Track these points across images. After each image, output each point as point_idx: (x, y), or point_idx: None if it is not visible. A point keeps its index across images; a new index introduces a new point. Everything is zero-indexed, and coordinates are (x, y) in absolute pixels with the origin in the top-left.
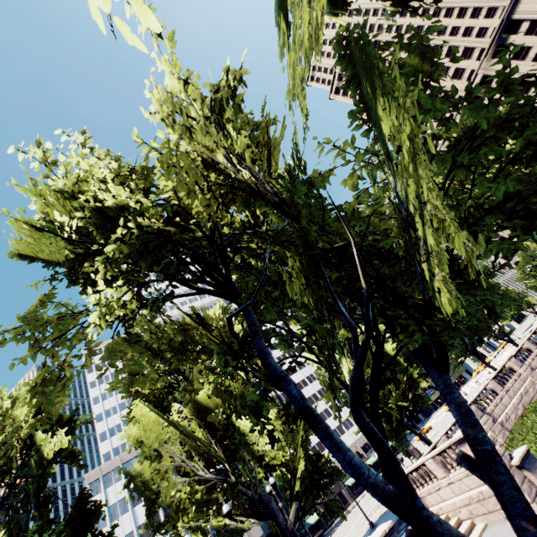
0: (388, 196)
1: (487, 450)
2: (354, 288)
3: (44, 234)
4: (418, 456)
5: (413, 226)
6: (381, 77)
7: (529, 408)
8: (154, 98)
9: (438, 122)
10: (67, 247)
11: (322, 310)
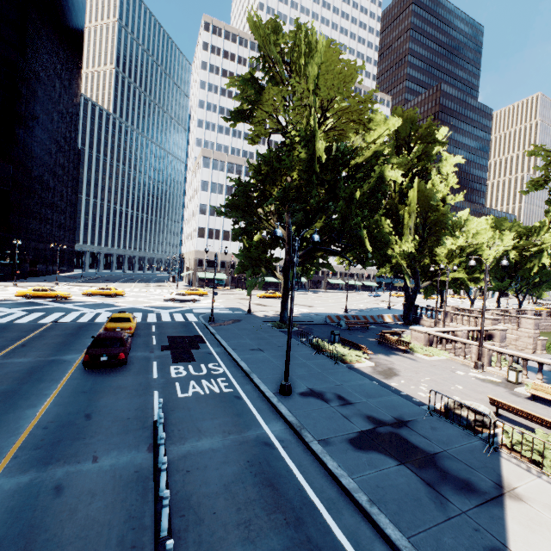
0: None
1: None
2: None
3: None
4: None
5: None
6: None
7: None
8: None
9: None
10: None
11: None
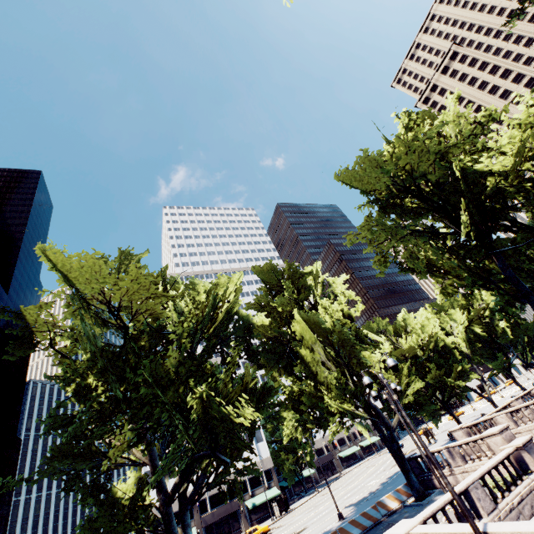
0: None
1: None
2: None
3: (380, 171)
4: (434, 439)
5: None
6: None
7: None
8: (528, 112)
9: None
10: (389, 183)
11: None
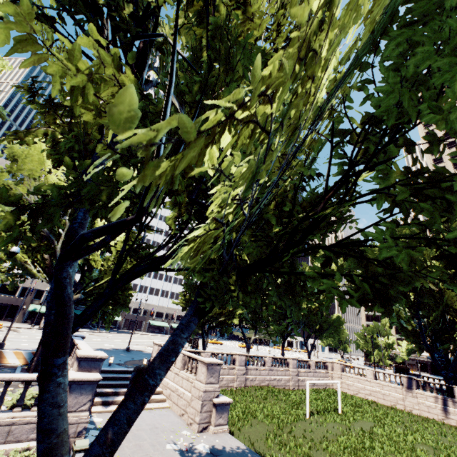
0: (307, 146)
1: (149, 383)
2: (205, 194)
3: None
4: (194, 348)
5: (295, 195)
6: (446, 3)
7: (269, 387)
8: None
9: (426, 122)
10: None
11: (141, 169)
